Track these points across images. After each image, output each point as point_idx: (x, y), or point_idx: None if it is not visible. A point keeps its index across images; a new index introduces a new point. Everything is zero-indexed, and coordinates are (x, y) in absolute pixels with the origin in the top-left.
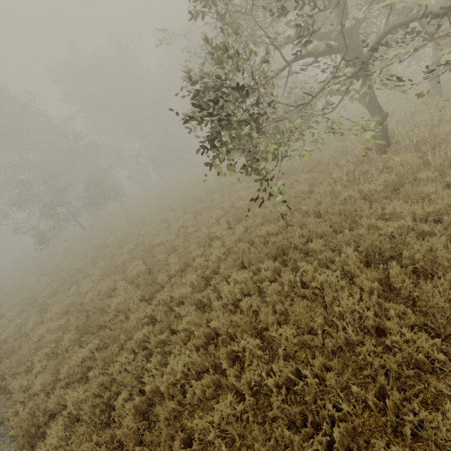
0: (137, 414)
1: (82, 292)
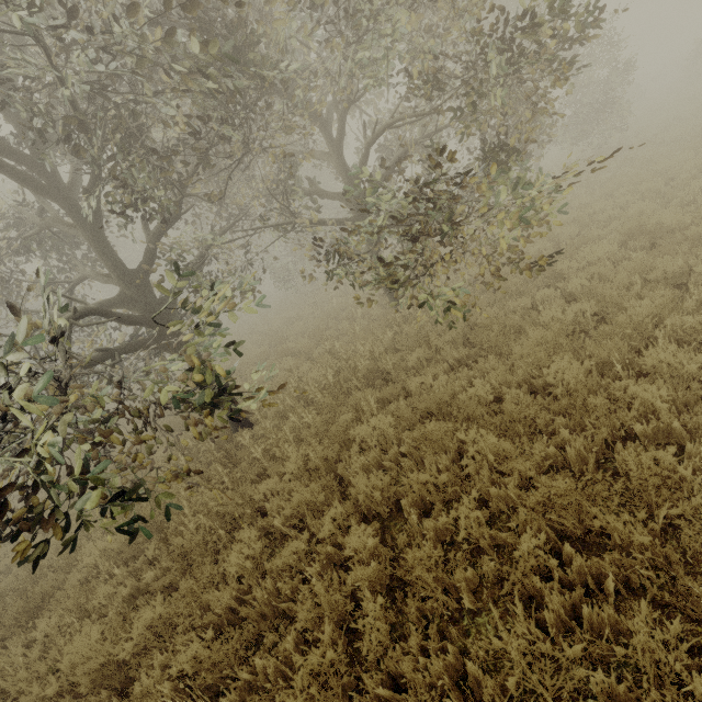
0: None
1: None
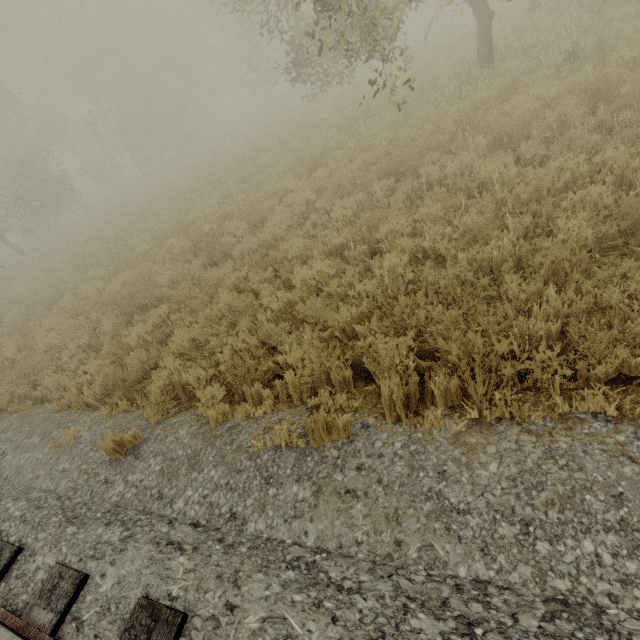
0: None
1: (89, 294)
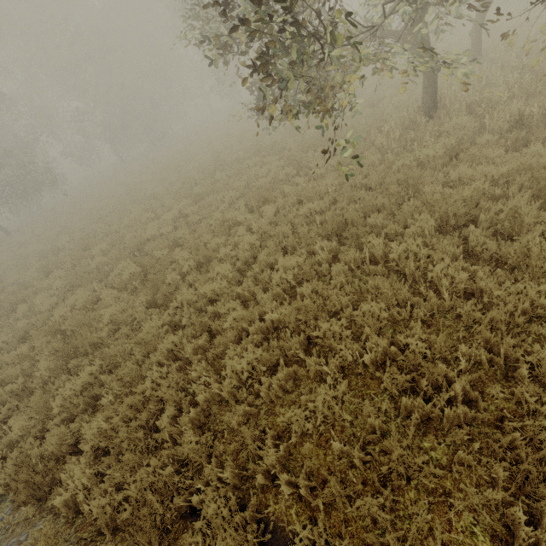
0: (195, 428)
1: (42, 310)
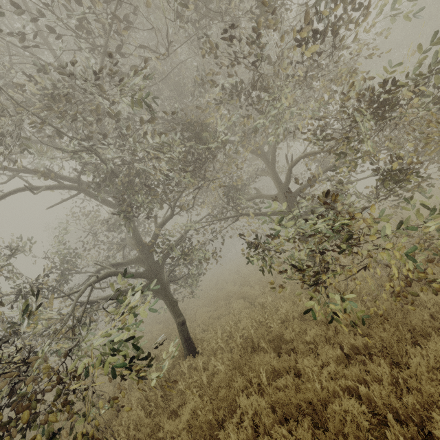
0: None
1: None
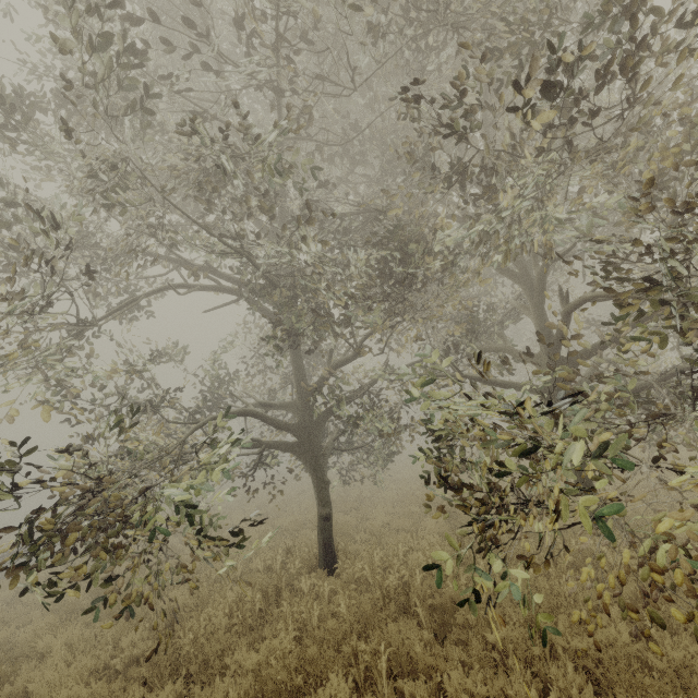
0: None
1: None
